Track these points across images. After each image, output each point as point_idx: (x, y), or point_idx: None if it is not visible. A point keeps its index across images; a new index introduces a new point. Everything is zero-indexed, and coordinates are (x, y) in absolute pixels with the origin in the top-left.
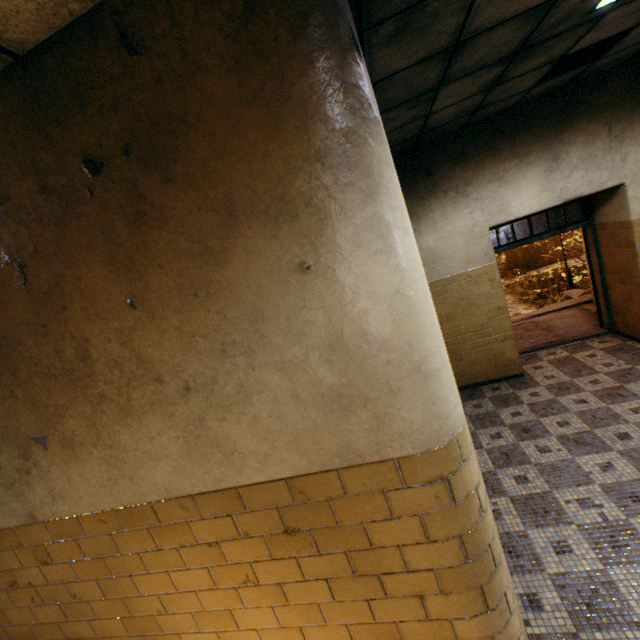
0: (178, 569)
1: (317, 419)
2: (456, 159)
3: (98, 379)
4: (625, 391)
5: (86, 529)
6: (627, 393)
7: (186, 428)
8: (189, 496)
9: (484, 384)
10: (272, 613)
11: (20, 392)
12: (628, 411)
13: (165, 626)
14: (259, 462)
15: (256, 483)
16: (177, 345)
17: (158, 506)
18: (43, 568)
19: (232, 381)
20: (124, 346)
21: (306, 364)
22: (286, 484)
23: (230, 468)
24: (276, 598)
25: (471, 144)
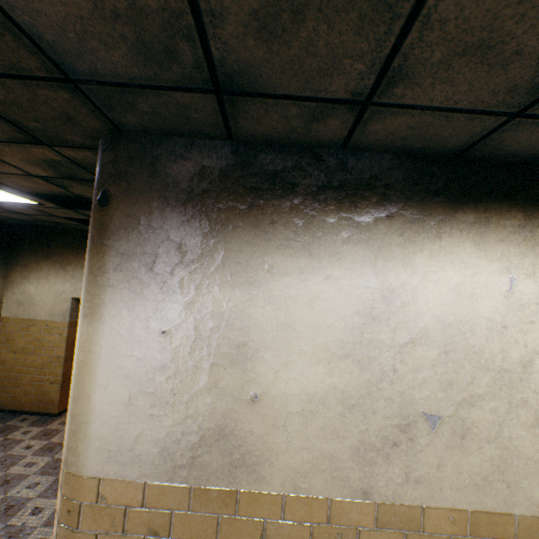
0: None
1: None
2: (69, 245)
3: None
4: (61, 448)
5: None
6: (58, 450)
7: None
8: None
9: (28, 413)
10: None
11: None
12: (26, 463)
13: None
14: None
15: None
16: None
17: None
18: None
19: None
20: None
21: None
22: None
23: None
24: None
25: (80, 240)
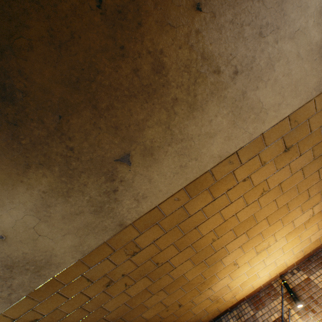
0: (225, 207)
1: (307, 68)
2: None
3: (171, 86)
4: None
5: (164, 213)
6: None
7: (234, 104)
8: (233, 154)
9: None
10: (273, 204)
11: (102, 122)
12: None
13: (216, 247)
14: (275, 111)
15: (272, 126)
16: (230, 37)
17: (214, 170)
18: (132, 259)
19: (264, 56)
20: (191, 49)
21: (306, 30)
22: (287, 120)
23: (258, 123)
24: (276, 194)
25: None
